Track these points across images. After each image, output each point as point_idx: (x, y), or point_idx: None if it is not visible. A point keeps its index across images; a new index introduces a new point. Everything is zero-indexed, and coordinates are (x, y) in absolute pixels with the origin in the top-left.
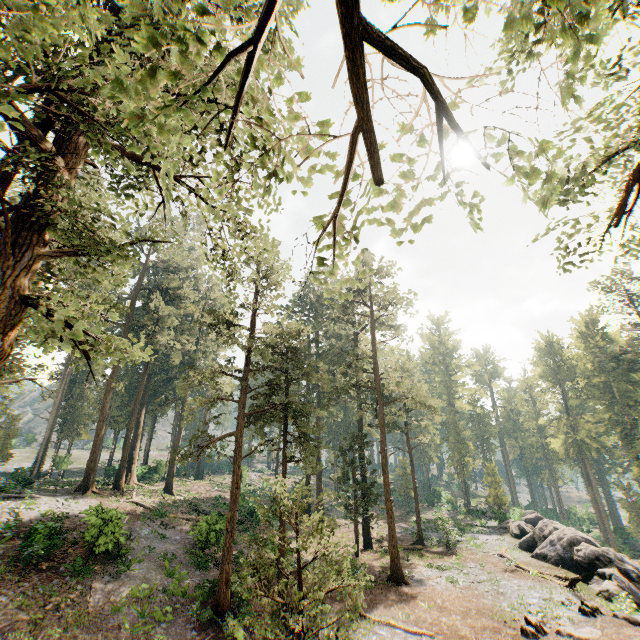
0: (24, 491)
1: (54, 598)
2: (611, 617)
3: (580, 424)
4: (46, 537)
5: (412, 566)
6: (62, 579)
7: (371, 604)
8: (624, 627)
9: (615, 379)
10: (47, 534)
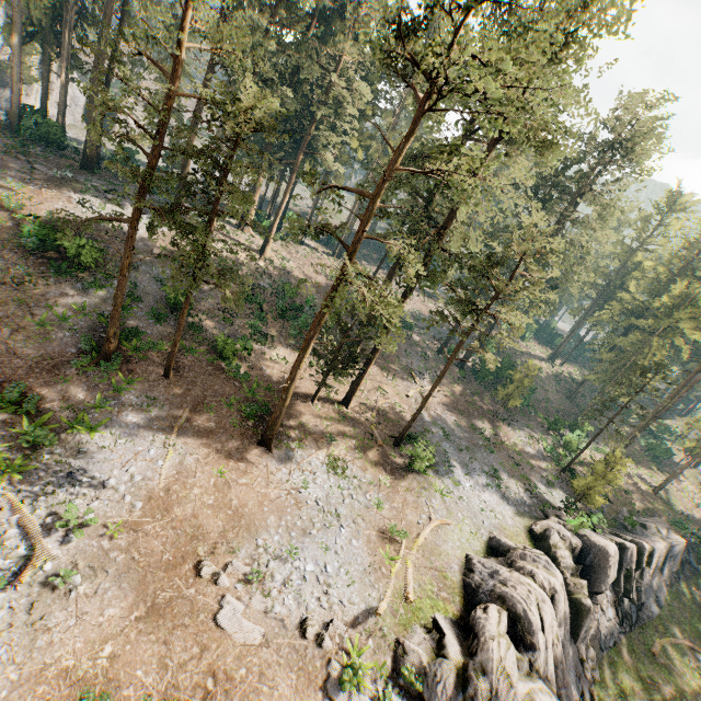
0: None
1: (30, 277)
2: (320, 658)
3: None
4: (30, 236)
5: (324, 446)
6: (50, 269)
7: (201, 433)
8: (293, 673)
9: None
10: (40, 234)
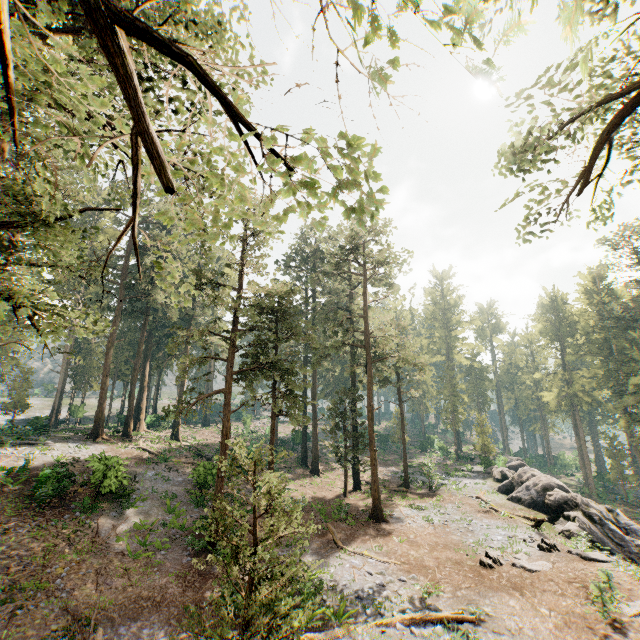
0: (40, 438)
1: (66, 530)
2: (566, 553)
3: (575, 379)
4: (54, 480)
5: (394, 506)
6: (73, 514)
7: (350, 538)
8: (575, 562)
9: (615, 336)
10: (55, 477)
